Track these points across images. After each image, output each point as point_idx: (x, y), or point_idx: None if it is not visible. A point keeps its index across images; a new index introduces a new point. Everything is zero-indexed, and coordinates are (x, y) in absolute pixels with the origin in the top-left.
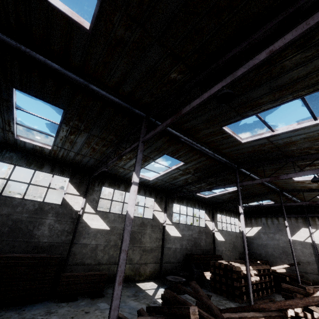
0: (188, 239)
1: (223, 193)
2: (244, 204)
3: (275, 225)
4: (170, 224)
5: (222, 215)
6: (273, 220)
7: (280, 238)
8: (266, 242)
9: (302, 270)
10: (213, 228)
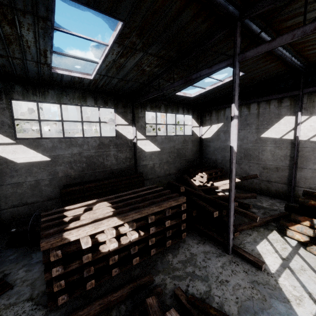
0: (70, 161)
1: (109, 59)
2: (188, 86)
3: (244, 117)
4: (10, 143)
5: (158, 112)
6: (242, 109)
7: (246, 136)
8: (226, 145)
9: (265, 178)
10: (133, 135)
